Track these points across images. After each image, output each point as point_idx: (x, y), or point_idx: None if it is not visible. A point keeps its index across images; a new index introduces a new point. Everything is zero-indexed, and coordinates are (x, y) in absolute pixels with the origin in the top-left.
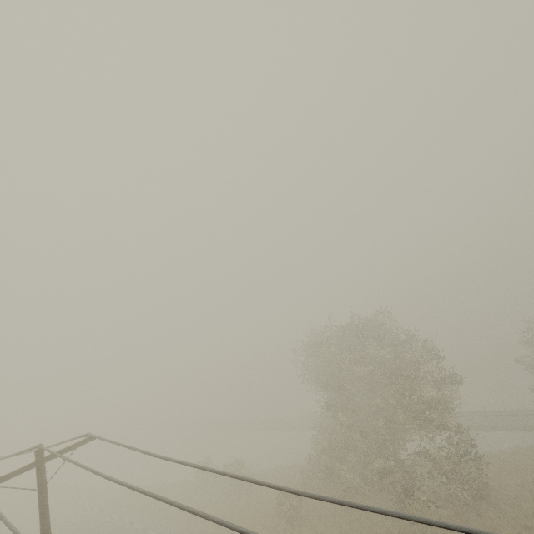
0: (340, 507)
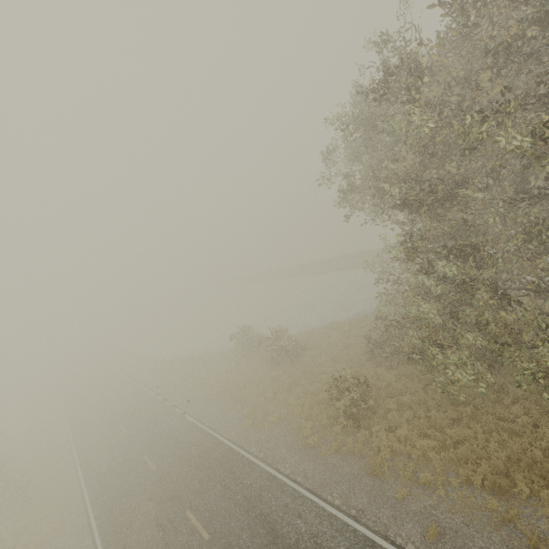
0: (434, 389)
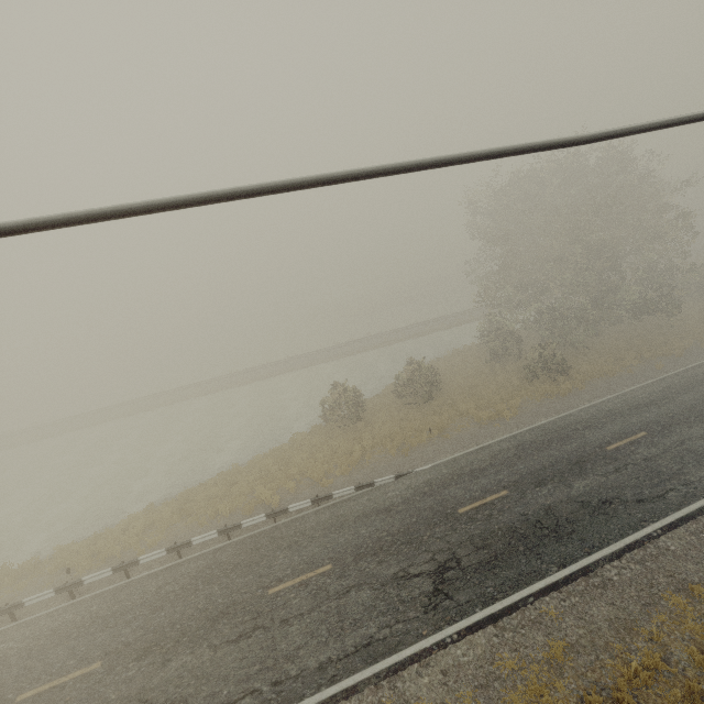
0: None
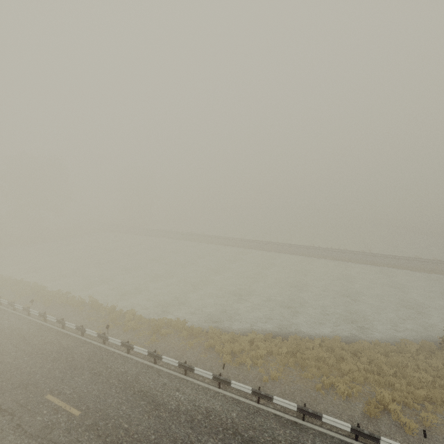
0: None
